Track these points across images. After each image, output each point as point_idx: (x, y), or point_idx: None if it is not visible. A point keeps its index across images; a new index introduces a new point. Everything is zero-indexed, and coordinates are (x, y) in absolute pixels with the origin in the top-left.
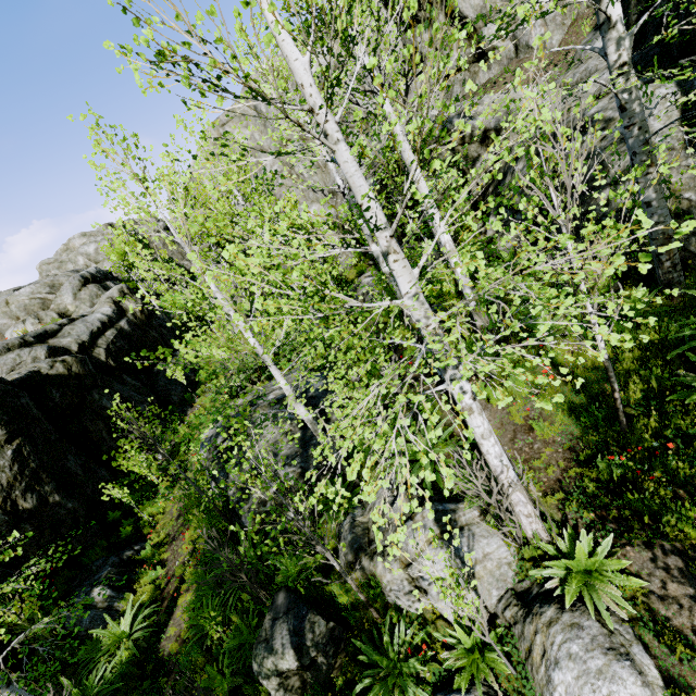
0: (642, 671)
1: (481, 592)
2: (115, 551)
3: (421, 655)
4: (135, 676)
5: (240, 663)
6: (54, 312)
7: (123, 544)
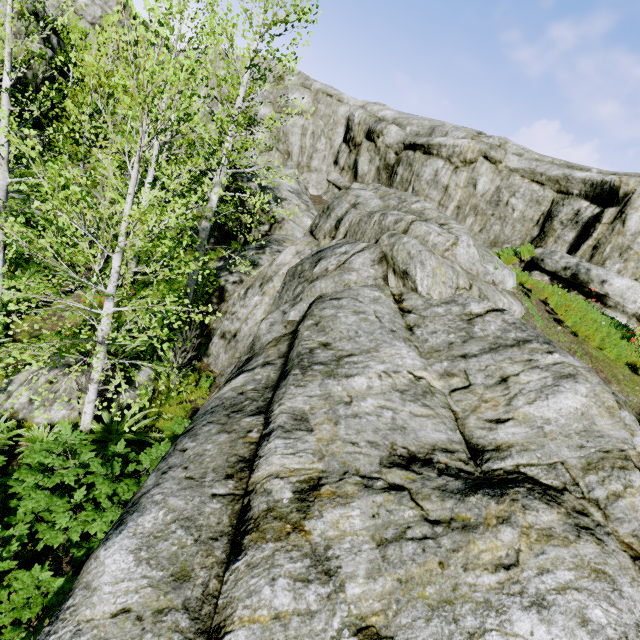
0: None
1: None
2: None
3: None
4: None
5: None
6: None
7: None
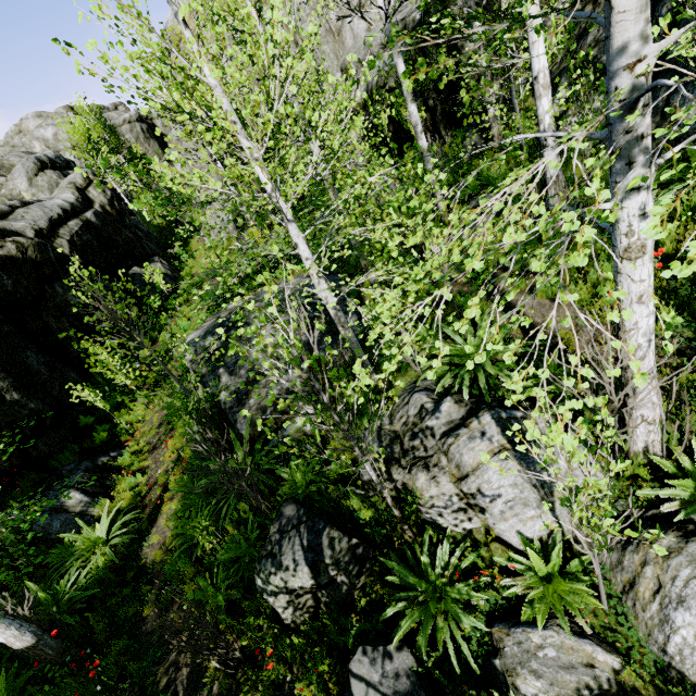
0: None
1: (559, 513)
2: (89, 457)
3: (474, 580)
4: (114, 583)
5: (238, 577)
6: (6, 199)
7: (98, 450)
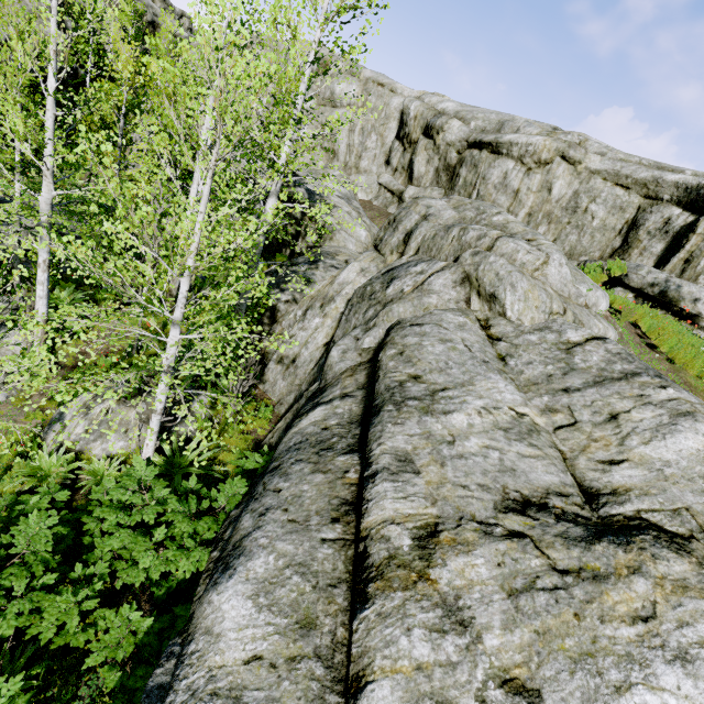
0: None
1: None
2: None
3: None
4: None
5: None
6: None
7: None
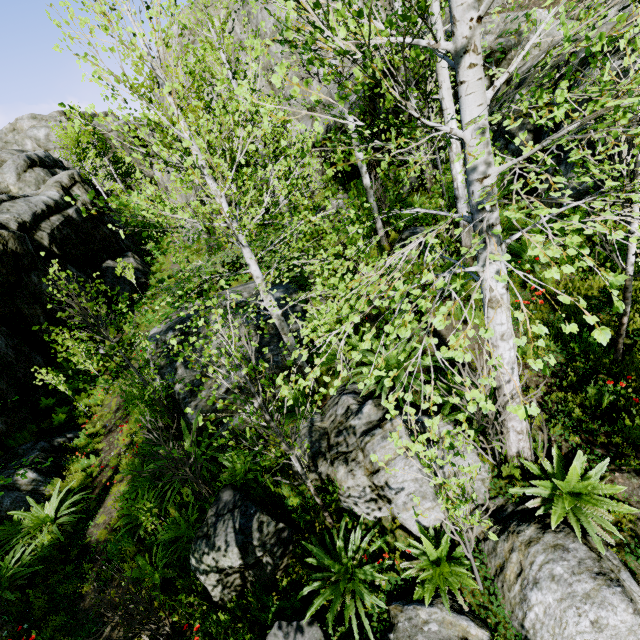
0: (632, 598)
1: None
2: (46, 437)
3: (378, 563)
4: (57, 560)
5: (175, 556)
6: None
7: (55, 431)
